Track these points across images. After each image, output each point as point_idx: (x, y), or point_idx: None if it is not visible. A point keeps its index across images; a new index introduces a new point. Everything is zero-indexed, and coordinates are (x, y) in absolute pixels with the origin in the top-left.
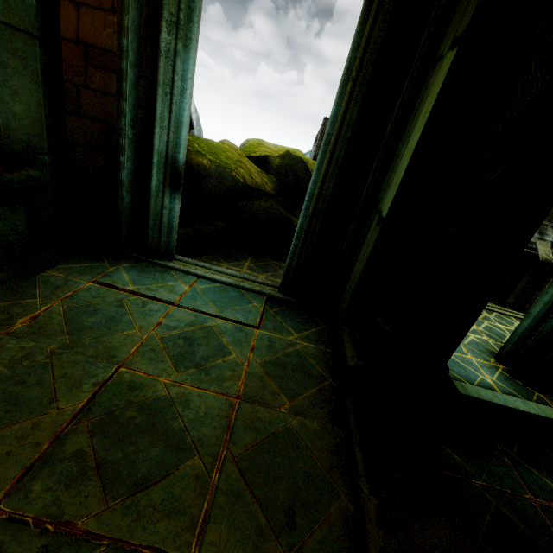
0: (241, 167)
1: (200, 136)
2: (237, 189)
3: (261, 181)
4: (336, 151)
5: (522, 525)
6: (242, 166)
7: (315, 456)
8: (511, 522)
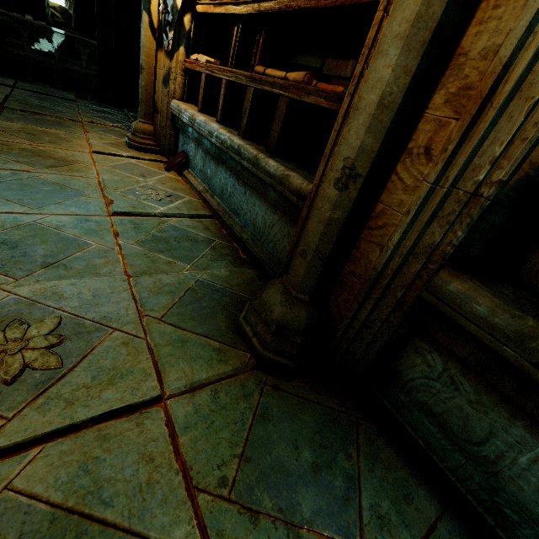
0: (50, 9)
1: None
2: (53, 15)
3: (57, 14)
4: (74, 5)
5: None
6: (50, 8)
7: None
8: None
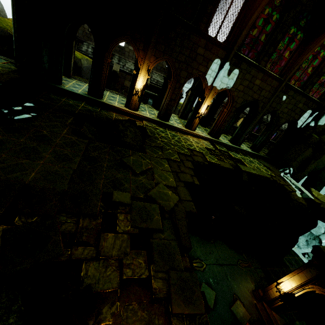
0: None
1: (4, 15)
2: (11, 37)
3: None
4: (15, 24)
5: (56, 99)
6: None
7: (1, 70)
8: (54, 98)
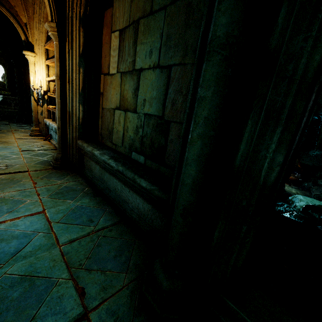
0: None
1: None
2: None
3: None
4: (7, 80)
5: None
6: None
7: None
8: None
